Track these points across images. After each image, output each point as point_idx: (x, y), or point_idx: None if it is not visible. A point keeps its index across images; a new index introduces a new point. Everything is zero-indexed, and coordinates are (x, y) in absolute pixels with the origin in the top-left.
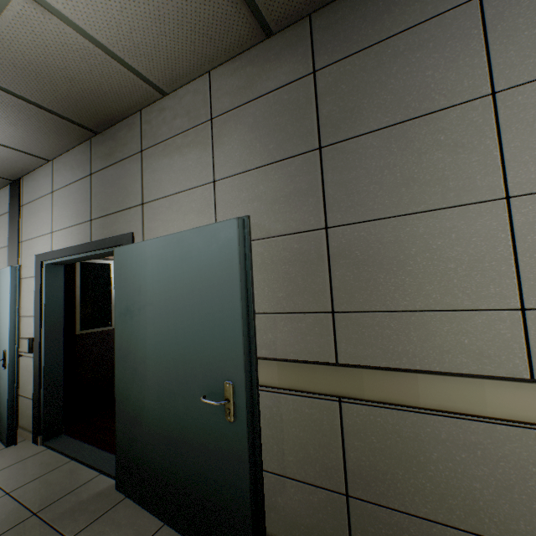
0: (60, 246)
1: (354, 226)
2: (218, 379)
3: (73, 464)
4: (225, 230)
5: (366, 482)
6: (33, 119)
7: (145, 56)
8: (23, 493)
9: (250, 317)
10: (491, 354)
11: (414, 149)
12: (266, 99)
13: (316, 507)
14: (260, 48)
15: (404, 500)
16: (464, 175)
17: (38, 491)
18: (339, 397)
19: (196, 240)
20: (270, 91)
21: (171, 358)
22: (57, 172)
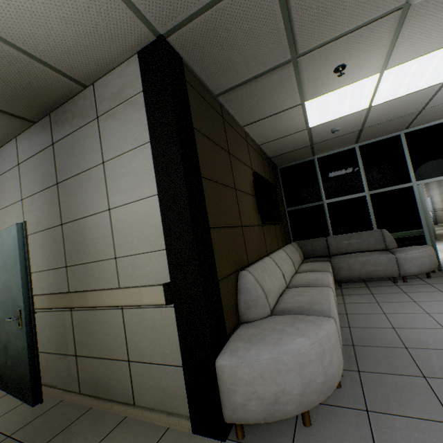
0: None
1: (70, 223)
2: (17, 308)
3: None
4: (14, 230)
5: (81, 347)
6: None
7: None
8: None
9: (28, 274)
10: (110, 279)
11: (85, 186)
12: (38, 156)
13: (67, 365)
14: (34, 128)
15: (92, 351)
16: (99, 199)
17: None
18: (67, 308)
19: (6, 235)
20: (39, 152)
21: (2, 301)
22: None
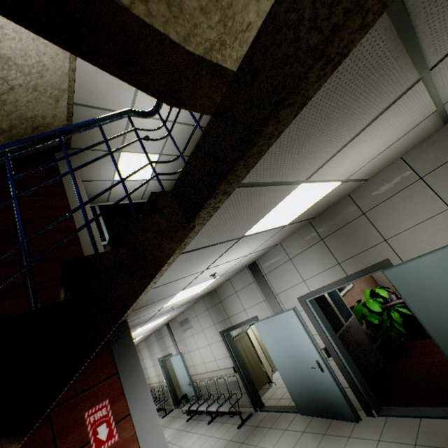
0: (317, 286)
1: None
2: None
3: (426, 420)
4: None
5: None
6: (293, 228)
7: (373, 171)
8: (426, 442)
9: None
10: None
11: None
12: None
13: None
14: (440, 132)
15: None
16: None
17: (434, 439)
18: None
19: None
20: None
21: None
22: (287, 247)
